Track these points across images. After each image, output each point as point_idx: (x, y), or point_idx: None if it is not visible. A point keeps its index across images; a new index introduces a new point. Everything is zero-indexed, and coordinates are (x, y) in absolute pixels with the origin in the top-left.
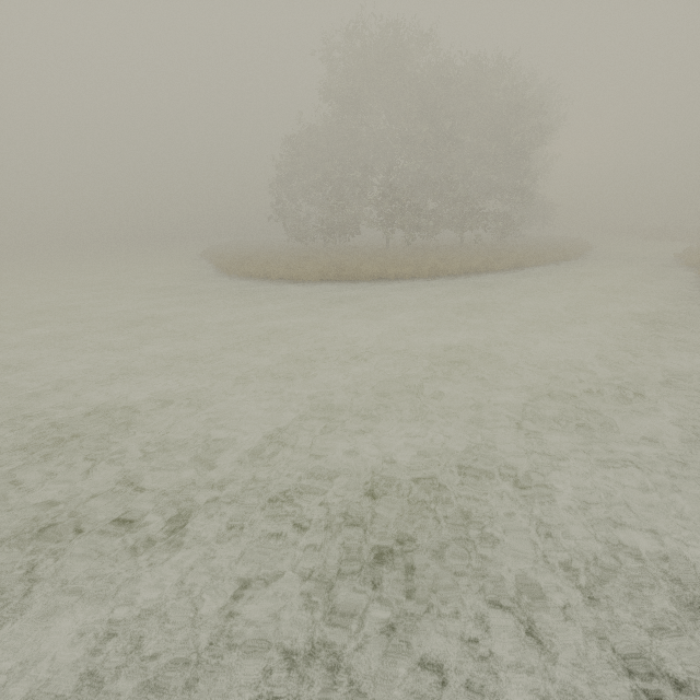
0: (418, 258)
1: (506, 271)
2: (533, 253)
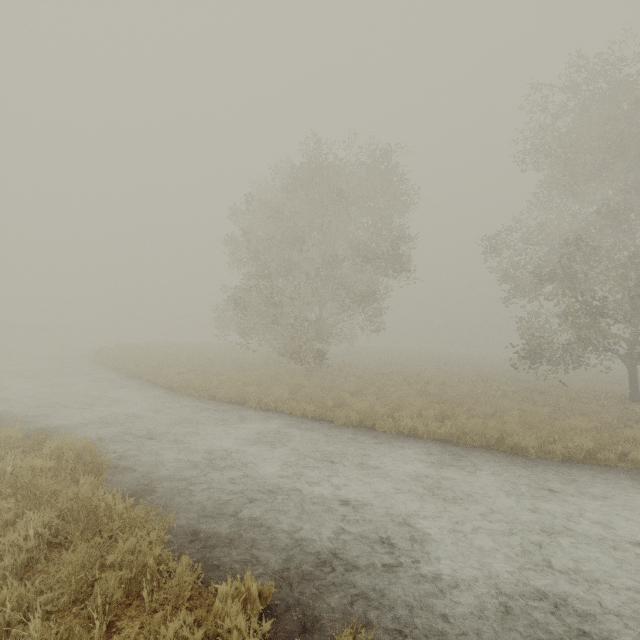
0: (171, 351)
1: (98, 365)
2: (177, 367)
